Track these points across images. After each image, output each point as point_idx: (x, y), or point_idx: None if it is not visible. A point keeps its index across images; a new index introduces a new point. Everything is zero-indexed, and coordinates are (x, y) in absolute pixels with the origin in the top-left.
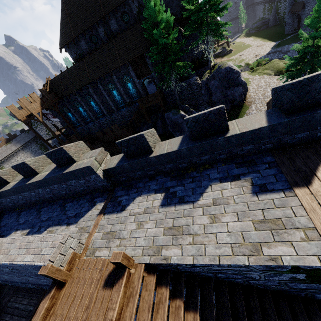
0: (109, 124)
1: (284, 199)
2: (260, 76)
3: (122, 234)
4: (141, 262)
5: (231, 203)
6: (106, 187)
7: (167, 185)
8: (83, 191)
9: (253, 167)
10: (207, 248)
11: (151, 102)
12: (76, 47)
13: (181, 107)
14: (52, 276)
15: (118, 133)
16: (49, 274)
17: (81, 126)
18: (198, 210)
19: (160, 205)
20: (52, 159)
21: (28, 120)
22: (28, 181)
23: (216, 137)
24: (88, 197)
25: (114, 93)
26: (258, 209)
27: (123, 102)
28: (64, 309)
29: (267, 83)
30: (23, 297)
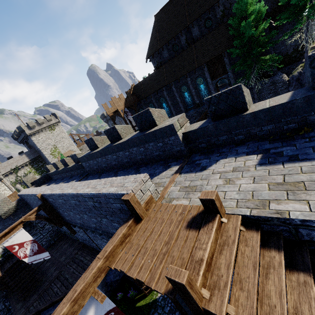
0: None
1: None
2: None
3: (204, 189)
4: (236, 213)
5: None
6: (181, 153)
7: (264, 148)
8: (158, 156)
9: None
10: None
11: None
12: (159, 56)
13: None
14: (133, 205)
15: None
16: (131, 201)
17: None
18: None
19: (257, 164)
20: (137, 122)
21: (114, 115)
22: (113, 144)
23: None
24: (162, 163)
25: (185, 94)
26: None
27: (192, 103)
28: (140, 240)
29: None
30: (87, 253)
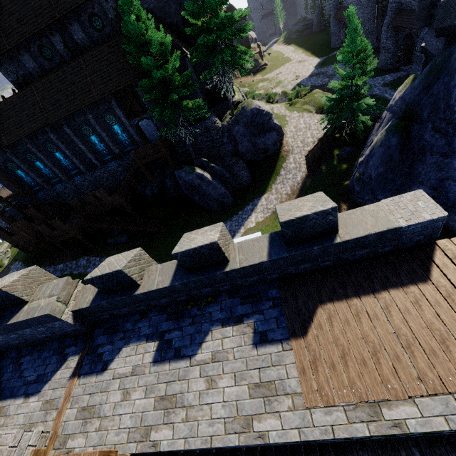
0: (91, 186)
1: (281, 353)
2: (299, 114)
3: (103, 411)
4: (126, 452)
5: (231, 358)
6: (80, 331)
7: (162, 328)
8: (47, 338)
9: (258, 304)
10: (200, 425)
11: (153, 155)
12: (15, 64)
13: (197, 161)
14: None
15: (106, 200)
16: None
17: (43, 190)
18: (195, 370)
19: (152, 362)
20: None
21: None
22: None
23: (215, 270)
24: (56, 346)
25: (92, 139)
26: (256, 367)
27: (109, 152)
28: None
29: (307, 124)
30: None
